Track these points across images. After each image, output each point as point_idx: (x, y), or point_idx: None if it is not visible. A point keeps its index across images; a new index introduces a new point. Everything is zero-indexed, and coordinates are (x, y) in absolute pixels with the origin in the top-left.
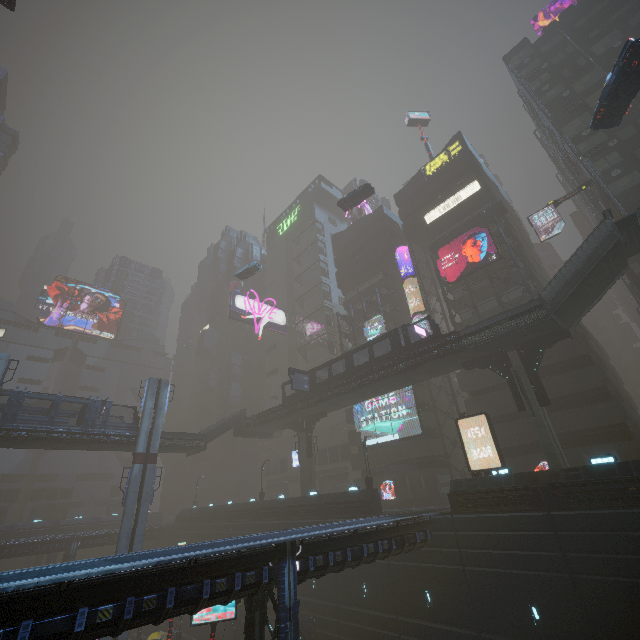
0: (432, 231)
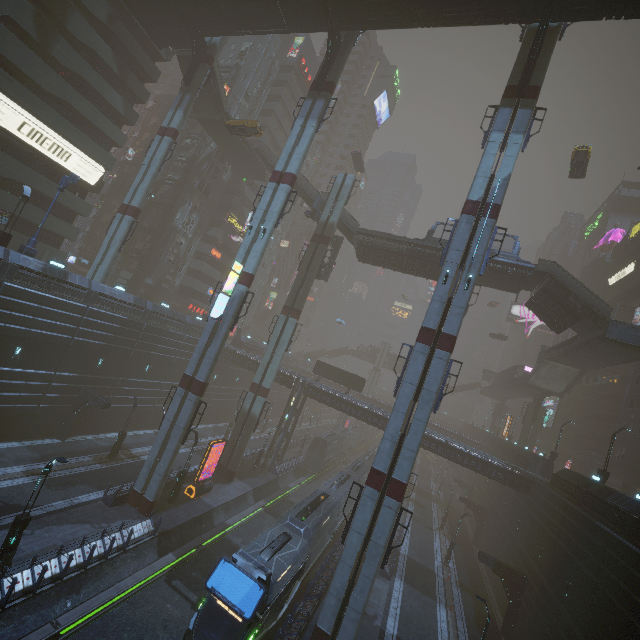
0: (616, 291)
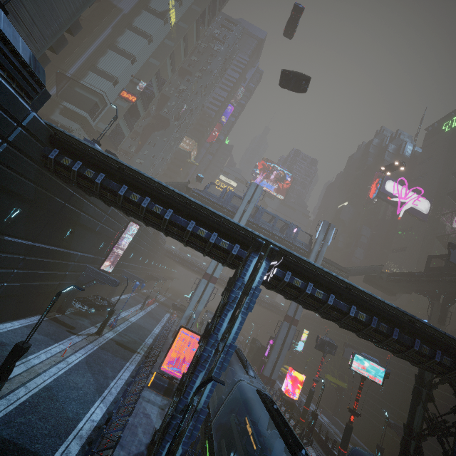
0: None
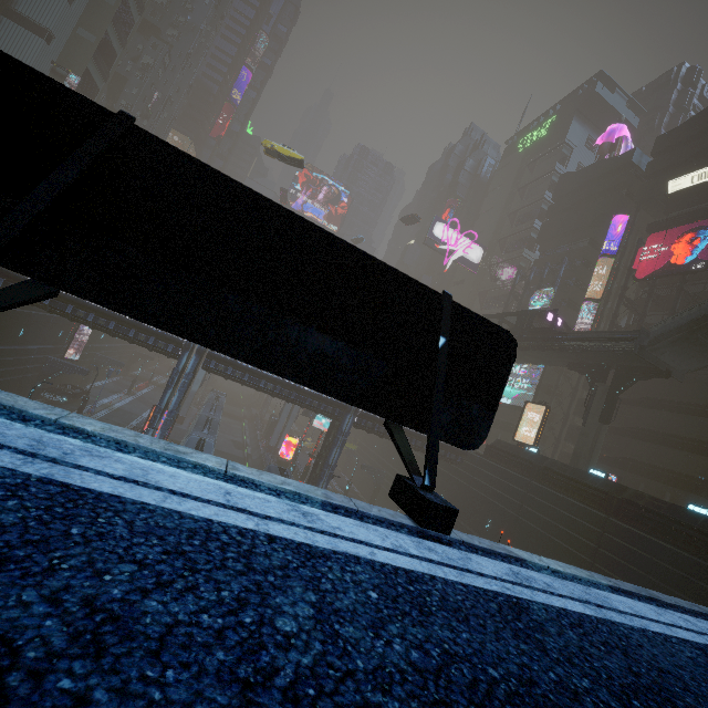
0: (671, 204)
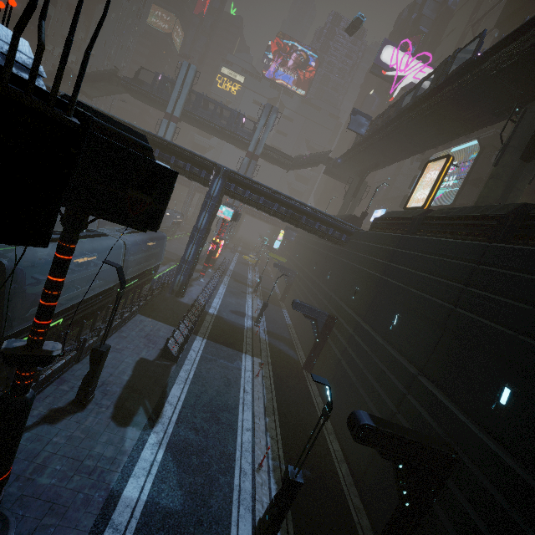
0: None
